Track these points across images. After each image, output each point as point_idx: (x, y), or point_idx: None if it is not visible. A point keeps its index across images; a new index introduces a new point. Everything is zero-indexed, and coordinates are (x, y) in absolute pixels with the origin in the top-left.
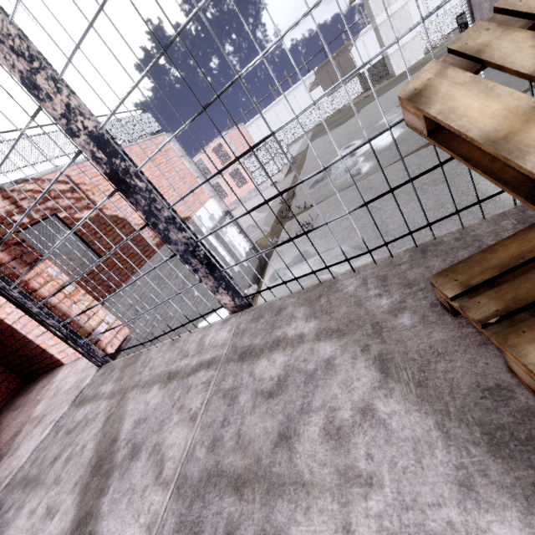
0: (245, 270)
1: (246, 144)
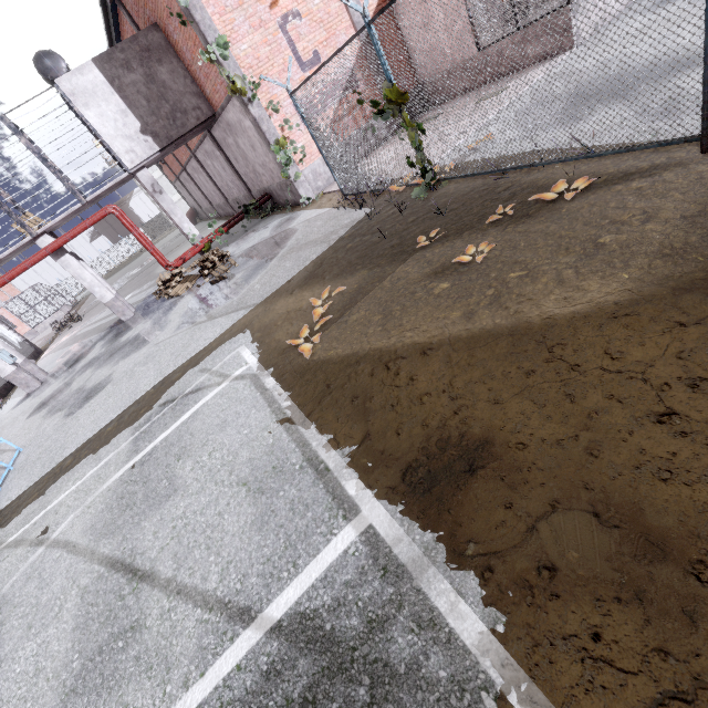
0: (20, 350)
1: (5, 290)
